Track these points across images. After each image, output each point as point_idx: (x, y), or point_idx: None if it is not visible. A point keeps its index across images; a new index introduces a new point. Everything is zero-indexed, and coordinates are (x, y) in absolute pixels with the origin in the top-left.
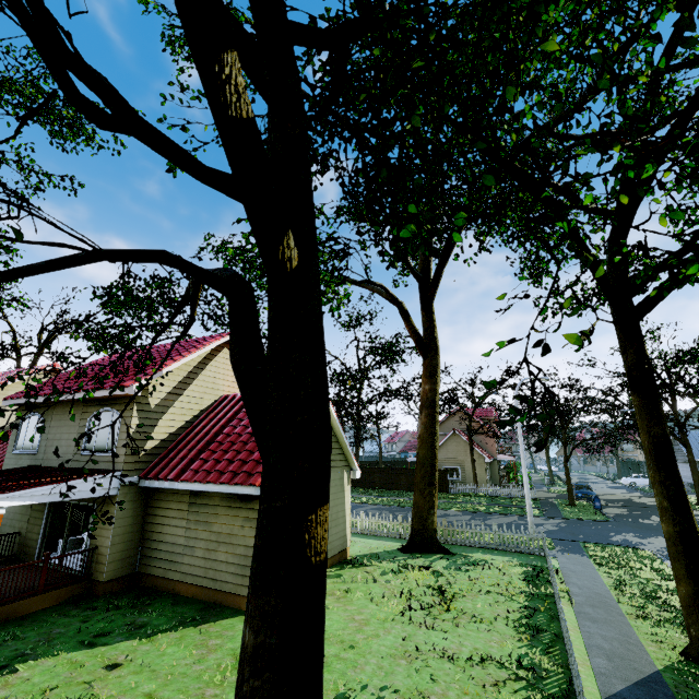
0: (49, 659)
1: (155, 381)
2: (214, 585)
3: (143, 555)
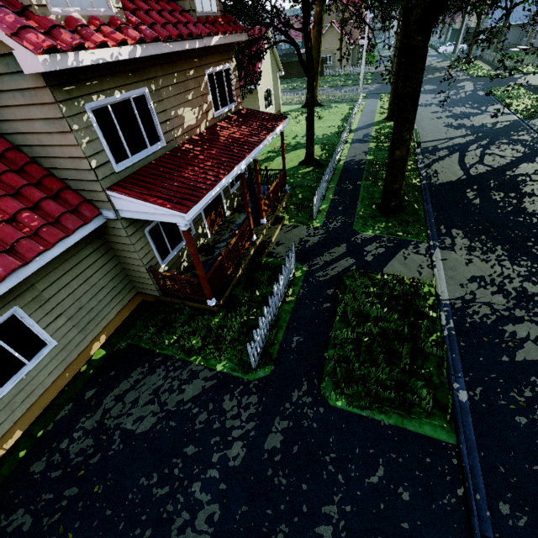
0: None
1: None
2: None
3: None
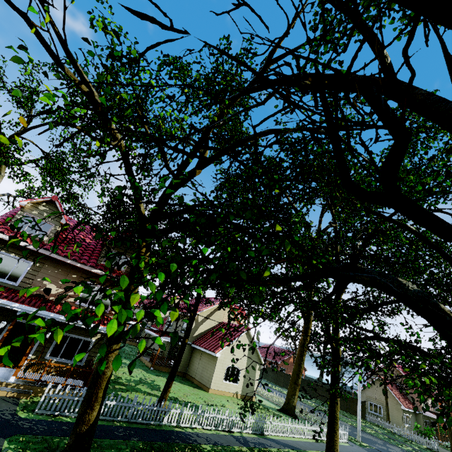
0: (164, 378)
1: (201, 313)
2: (202, 382)
3: (188, 368)
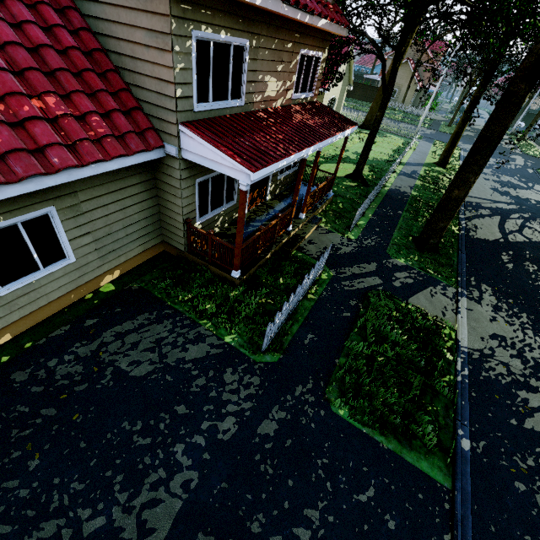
0: None
1: None
2: None
3: None
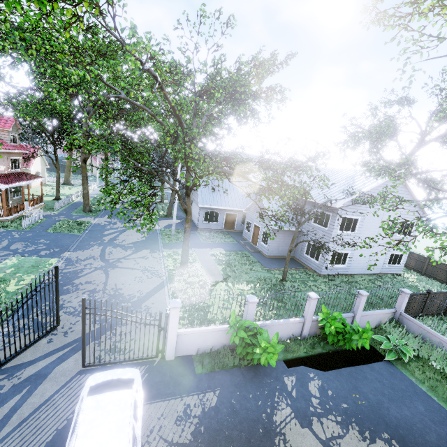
0: None
1: None
2: None
3: None
